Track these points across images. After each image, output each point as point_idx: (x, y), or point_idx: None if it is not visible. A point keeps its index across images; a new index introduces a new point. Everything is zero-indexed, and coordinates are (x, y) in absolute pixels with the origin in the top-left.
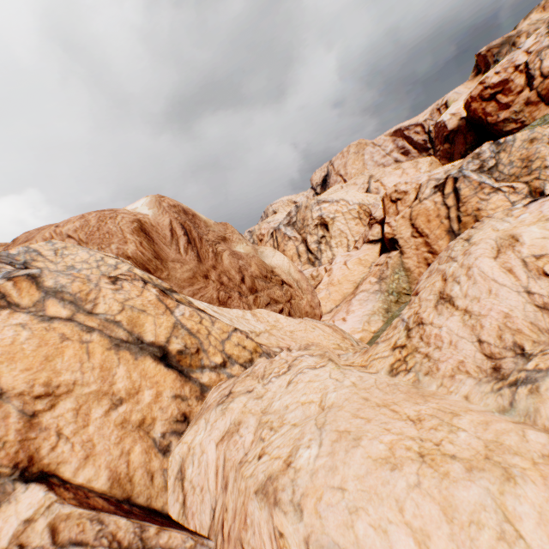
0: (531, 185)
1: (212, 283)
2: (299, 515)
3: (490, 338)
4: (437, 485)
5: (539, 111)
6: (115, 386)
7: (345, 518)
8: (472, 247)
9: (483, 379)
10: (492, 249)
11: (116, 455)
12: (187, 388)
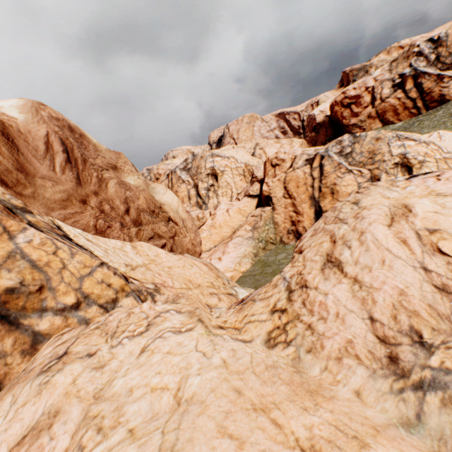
0: (373, 173)
1: (90, 209)
2: None
3: (383, 317)
4: None
5: (375, 124)
6: None
7: None
8: (364, 211)
9: (378, 371)
10: (386, 216)
11: None
12: (9, 340)
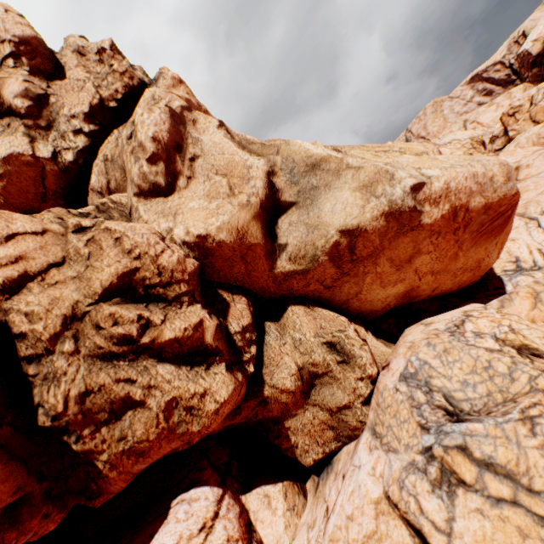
0: None
1: None
2: None
3: None
4: None
5: None
6: None
7: None
8: None
9: None
10: None
11: None
12: None
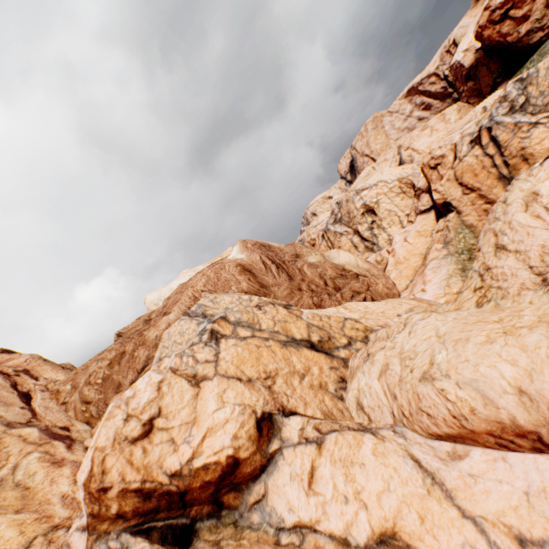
0: None
1: (305, 293)
2: (448, 378)
3: (536, 263)
4: (515, 341)
5: None
6: (296, 367)
7: (472, 369)
8: (508, 208)
9: (537, 289)
10: (522, 205)
11: (318, 402)
12: (334, 362)
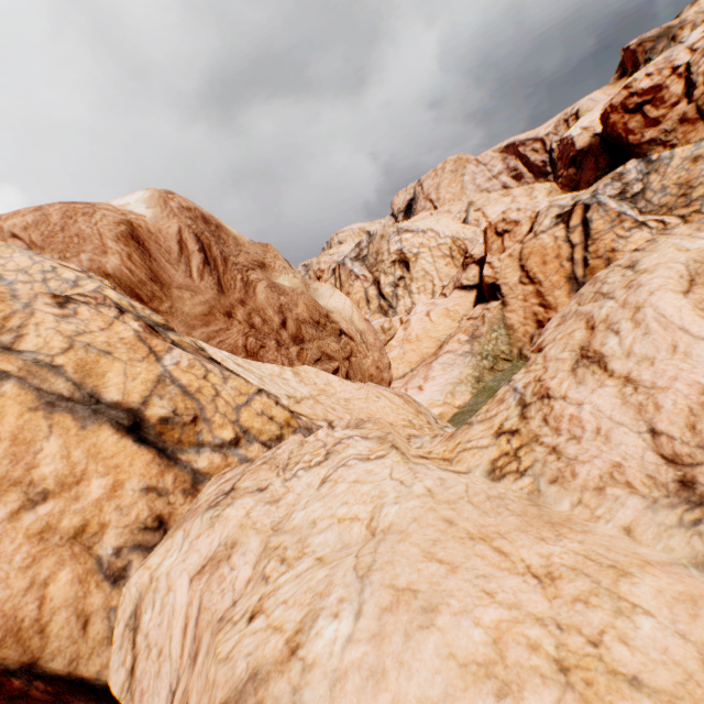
0: (688, 221)
1: (237, 324)
2: None
3: (673, 428)
4: None
5: (696, 132)
6: (36, 471)
7: None
8: (642, 276)
9: (661, 500)
10: (681, 278)
11: (18, 589)
12: (169, 476)
